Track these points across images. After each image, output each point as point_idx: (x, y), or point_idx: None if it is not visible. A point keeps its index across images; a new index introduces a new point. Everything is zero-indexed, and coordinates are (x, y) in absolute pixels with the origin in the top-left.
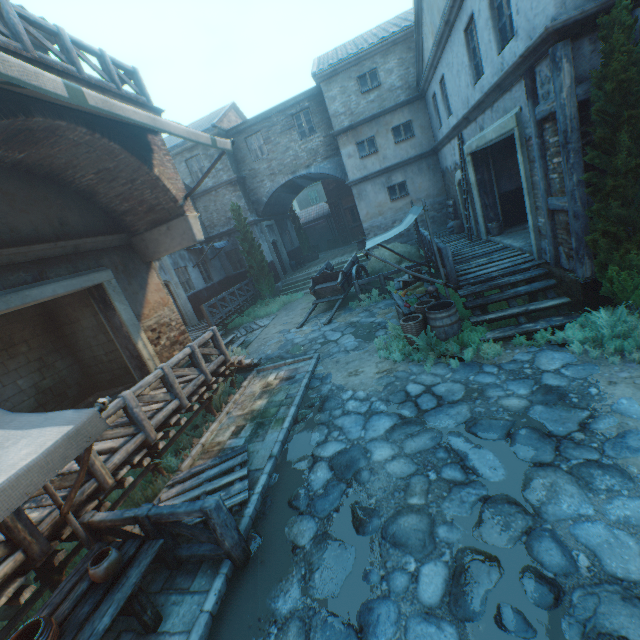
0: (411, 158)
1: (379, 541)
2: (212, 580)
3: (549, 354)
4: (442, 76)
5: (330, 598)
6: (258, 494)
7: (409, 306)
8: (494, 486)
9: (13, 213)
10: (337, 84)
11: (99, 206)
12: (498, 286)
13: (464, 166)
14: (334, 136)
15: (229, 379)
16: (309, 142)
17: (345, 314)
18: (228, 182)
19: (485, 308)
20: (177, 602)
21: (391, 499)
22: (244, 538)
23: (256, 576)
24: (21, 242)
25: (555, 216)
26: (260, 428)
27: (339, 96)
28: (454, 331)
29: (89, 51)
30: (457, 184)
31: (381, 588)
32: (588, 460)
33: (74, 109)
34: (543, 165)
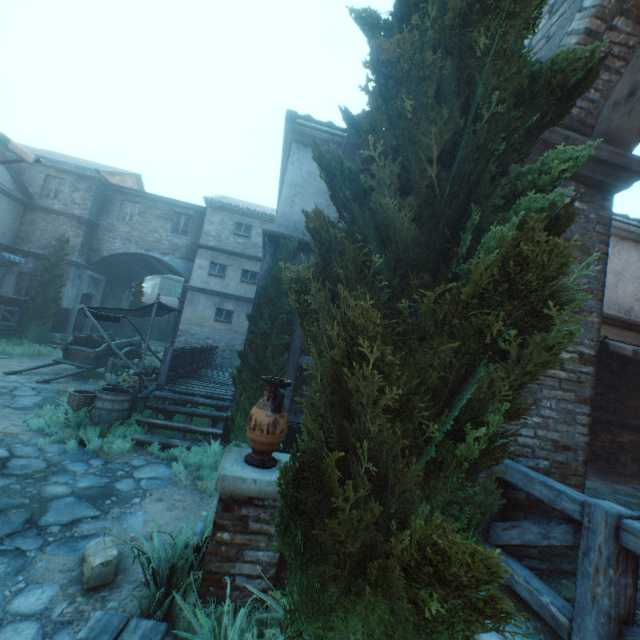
0: (246, 297)
1: None
2: None
3: (159, 466)
4: None
5: None
6: None
7: None
8: None
9: None
10: (221, 216)
11: None
12: (190, 401)
13: None
14: (197, 246)
15: None
16: (178, 238)
17: (74, 383)
18: (77, 217)
19: (171, 418)
20: None
21: None
22: None
23: None
24: None
25: None
26: None
27: (218, 224)
28: (111, 419)
29: None
30: None
31: None
32: (18, 548)
33: None
34: None
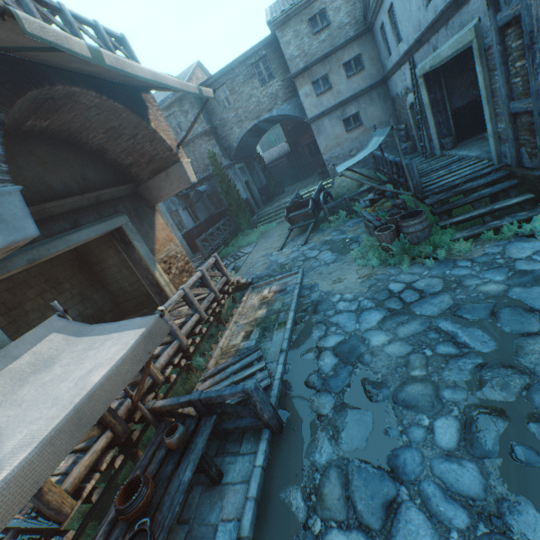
0: (363, 90)
1: (392, 405)
2: (256, 444)
3: (518, 245)
4: (391, 4)
5: (359, 450)
6: (278, 380)
7: (380, 219)
8: (487, 355)
9: (47, 174)
10: (290, 29)
11: (109, 162)
12: (462, 192)
13: (416, 89)
14: (291, 79)
15: (231, 296)
16: (269, 88)
17: (318, 235)
18: (203, 133)
19: (450, 213)
20: (232, 462)
21: (395, 373)
22: (277, 412)
23: (292, 439)
24: (57, 197)
25: (517, 119)
26: (266, 331)
27: (293, 40)
28: (425, 235)
29: (86, 23)
30: (409, 107)
31: (402, 440)
32: None
33: (85, 75)
34: (505, 71)
